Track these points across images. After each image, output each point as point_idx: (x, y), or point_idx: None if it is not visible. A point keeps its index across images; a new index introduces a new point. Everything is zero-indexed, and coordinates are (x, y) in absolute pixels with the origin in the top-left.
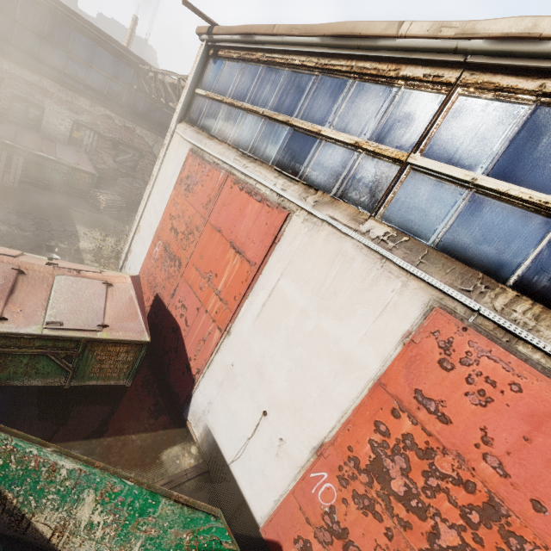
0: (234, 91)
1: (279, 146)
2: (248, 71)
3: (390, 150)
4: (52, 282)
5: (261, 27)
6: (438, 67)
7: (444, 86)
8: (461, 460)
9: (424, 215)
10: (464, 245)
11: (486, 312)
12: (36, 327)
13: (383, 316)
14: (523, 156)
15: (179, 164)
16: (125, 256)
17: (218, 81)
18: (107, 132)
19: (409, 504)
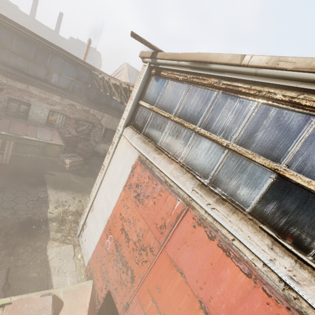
0: (181, 110)
1: (260, 194)
2: (197, 93)
3: None
4: None
5: (221, 57)
6: None
7: None
8: None
9: None
10: None
11: None
12: None
13: None
14: None
15: (127, 166)
16: (81, 227)
17: (161, 97)
18: (71, 114)
19: None
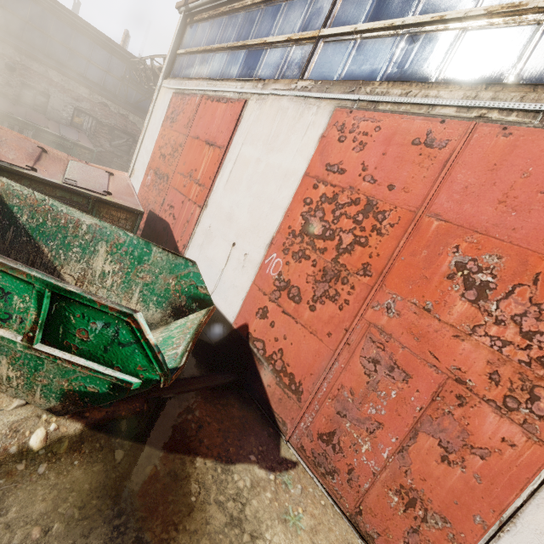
0: (206, 41)
1: (239, 65)
2: (216, 23)
3: (309, 33)
4: (67, 163)
5: None
6: None
7: None
8: (352, 189)
9: (330, 65)
10: (353, 72)
11: (363, 97)
12: (57, 181)
13: (307, 133)
14: (381, 5)
15: (165, 108)
16: None
17: (194, 39)
18: (103, 118)
19: (325, 237)
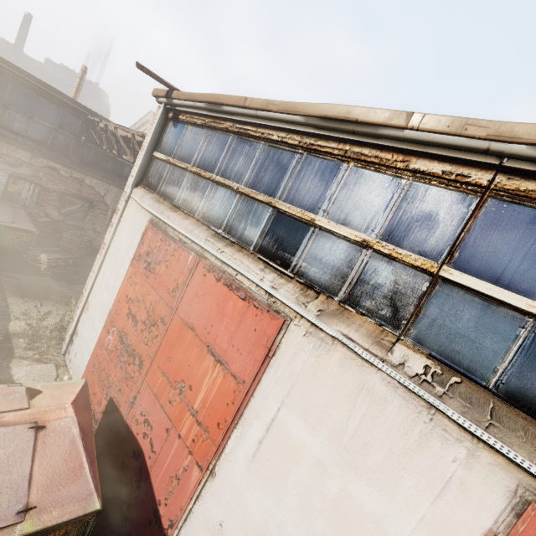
0: (200, 159)
1: (261, 230)
2: (215, 139)
3: (412, 256)
4: None
5: (230, 98)
6: (461, 165)
7: (471, 186)
8: None
9: (474, 348)
10: None
11: None
12: None
13: (446, 497)
14: None
15: (136, 235)
16: (69, 339)
17: (180, 146)
18: (50, 183)
19: None
